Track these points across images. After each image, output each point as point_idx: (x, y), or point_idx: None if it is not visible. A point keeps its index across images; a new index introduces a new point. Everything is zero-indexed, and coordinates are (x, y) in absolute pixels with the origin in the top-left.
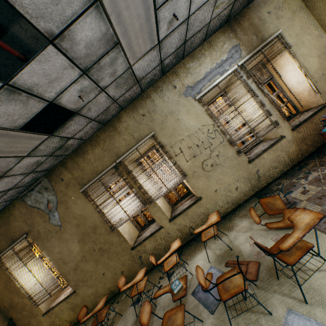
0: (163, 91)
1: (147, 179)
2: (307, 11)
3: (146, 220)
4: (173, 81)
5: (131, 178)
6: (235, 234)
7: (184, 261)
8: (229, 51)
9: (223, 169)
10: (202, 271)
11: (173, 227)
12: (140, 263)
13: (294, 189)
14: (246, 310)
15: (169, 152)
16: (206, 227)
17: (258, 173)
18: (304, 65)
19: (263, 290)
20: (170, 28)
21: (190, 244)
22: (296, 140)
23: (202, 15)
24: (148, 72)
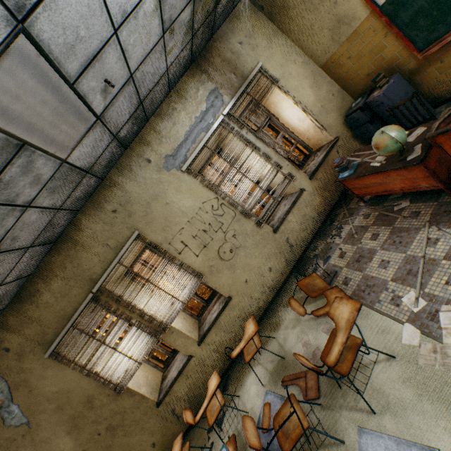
0: (134, 170)
1: (149, 298)
2: (284, 36)
3: (168, 352)
4: (144, 153)
5: (124, 305)
6: (283, 333)
7: (233, 395)
8: (208, 99)
9: (246, 250)
10: (252, 420)
11: (206, 350)
12: (176, 419)
13: (331, 253)
14: (318, 447)
15: (169, 251)
16: (244, 344)
17: (289, 242)
18: (300, 99)
19: (328, 409)
20: (108, 96)
21: (236, 363)
22: (317, 189)
23: (152, 66)
24: (100, 154)
